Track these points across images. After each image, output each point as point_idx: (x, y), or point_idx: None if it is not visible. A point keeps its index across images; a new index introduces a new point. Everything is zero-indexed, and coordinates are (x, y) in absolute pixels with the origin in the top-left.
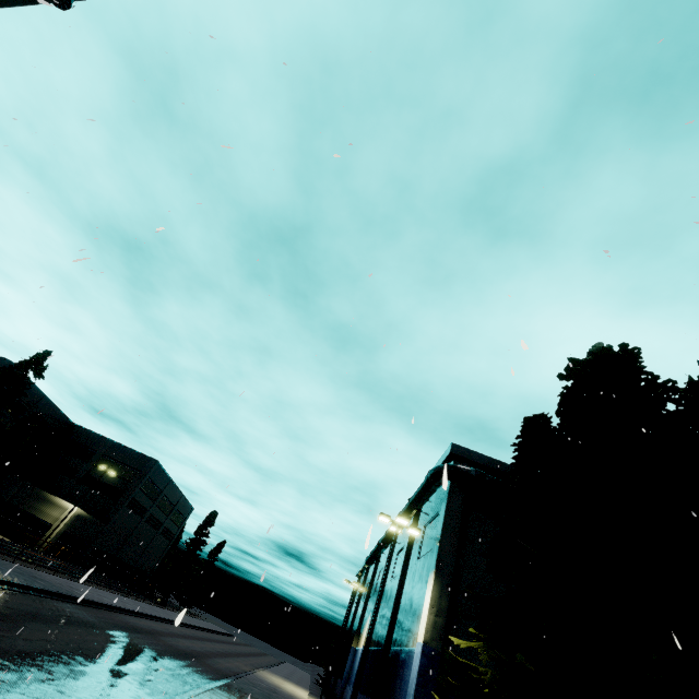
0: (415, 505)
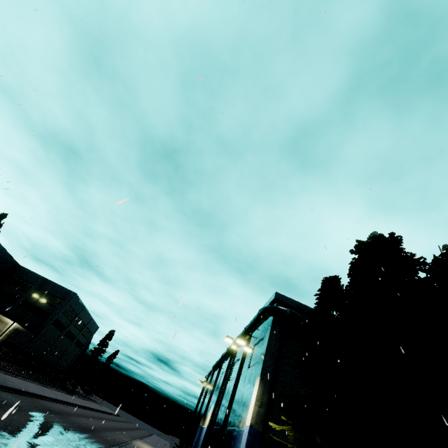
0: (249, 331)
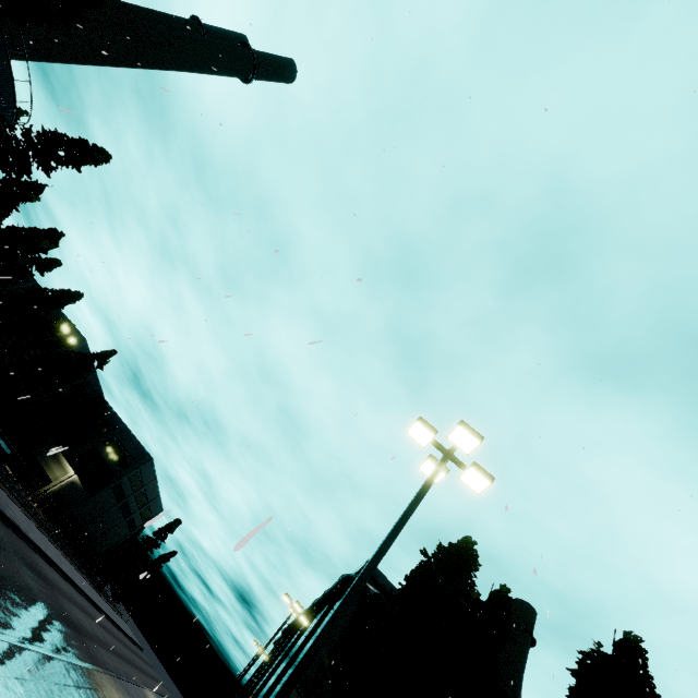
0: (327, 598)
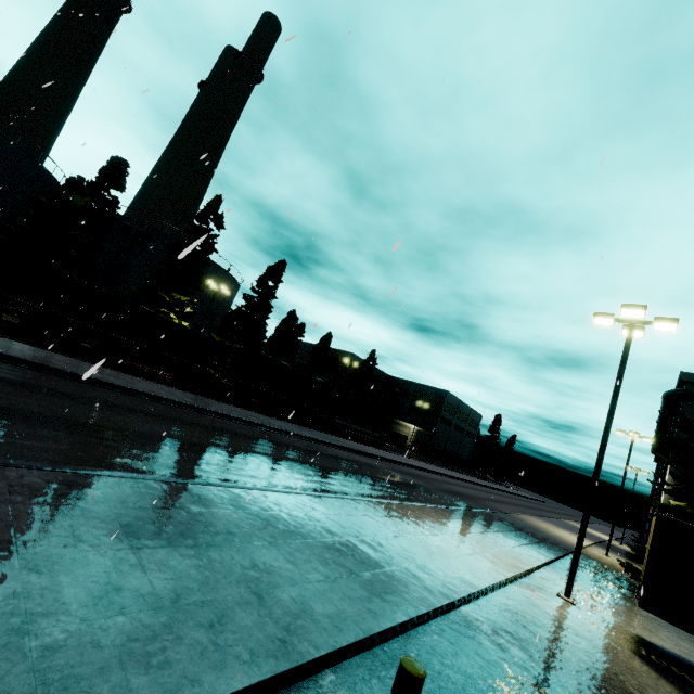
0: (664, 415)
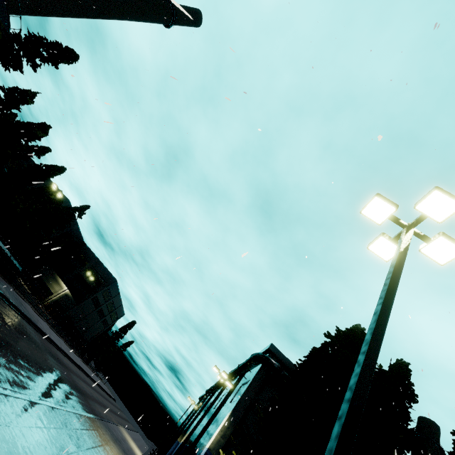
0: (240, 369)
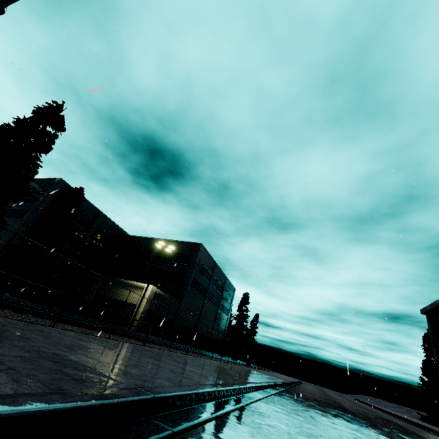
0: None
